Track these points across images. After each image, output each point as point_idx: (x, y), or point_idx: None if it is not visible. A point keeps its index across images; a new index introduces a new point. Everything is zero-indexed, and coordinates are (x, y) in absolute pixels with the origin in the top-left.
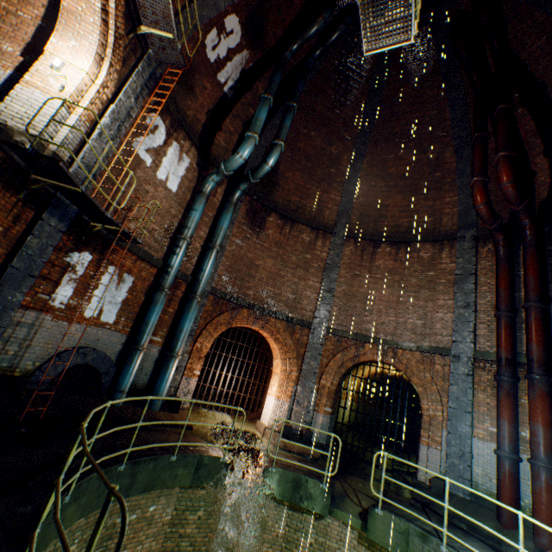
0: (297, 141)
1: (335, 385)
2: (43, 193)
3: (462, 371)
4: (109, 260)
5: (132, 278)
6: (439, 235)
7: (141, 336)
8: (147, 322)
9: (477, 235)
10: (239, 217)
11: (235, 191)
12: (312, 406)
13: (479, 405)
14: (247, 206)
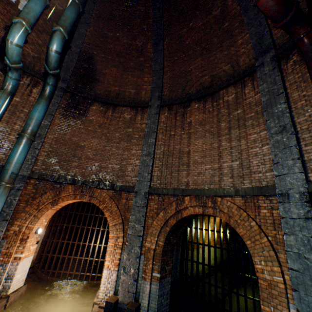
0: (107, 44)
1: (162, 247)
2: None
3: (297, 213)
4: None
5: None
6: (239, 75)
7: None
8: None
9: (277, 55)
10: (60, 110)
11: (44, 86)
12: (140, 273)
13: None
14: (69, 100)
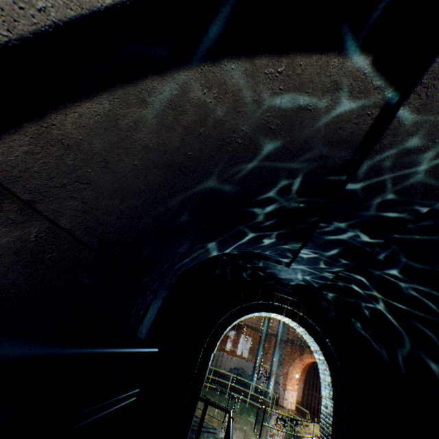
0: None
1: None
2: None
3: None
4: (241, 332)
5: (251, 338)
6: None
7: (255, 362)
8: (257, 356)
9: None
10: None
11: None
12: None
13: None
14: None
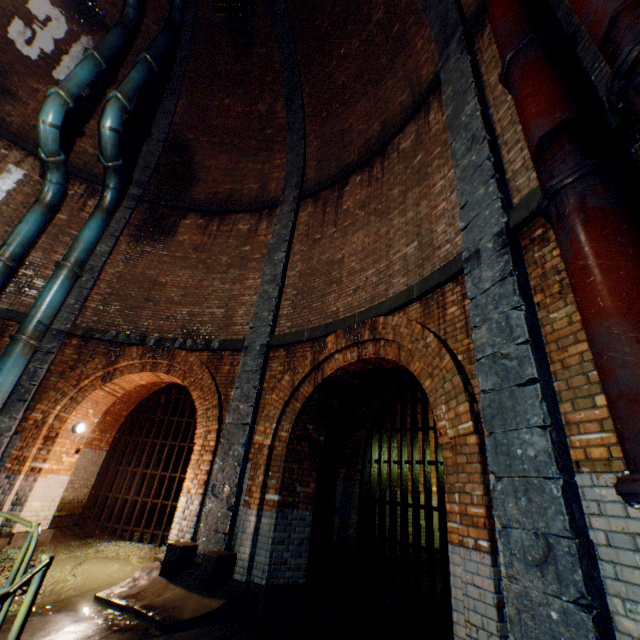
0: (211, 120)
1: (285, 441)
2: None
3: (490, 277)
4: None
5: None
6: (419, 97)
7: None
8: None
9: (469, 33)
10: (131, 230)
11: (104, 193)
12: (244, 496)
13: (565, 346)
14: (146, 214)
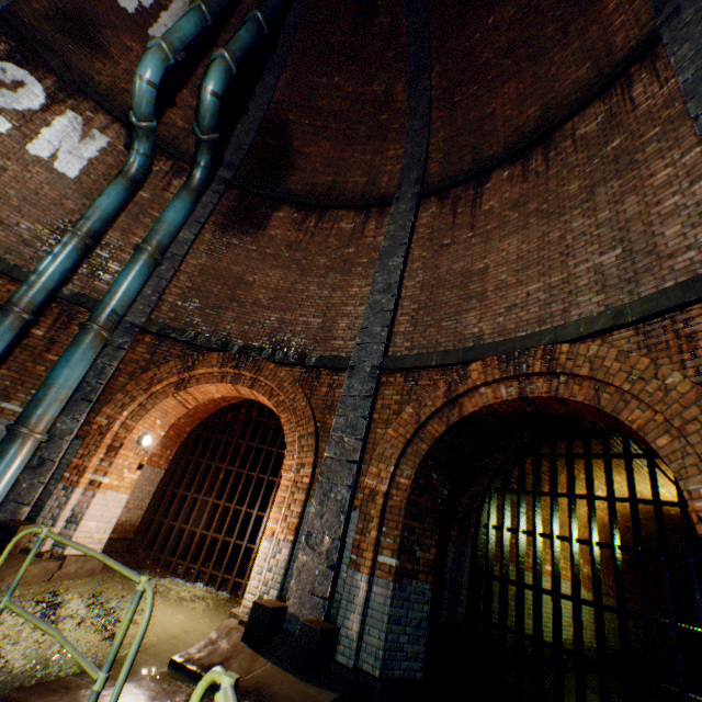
0: (316, 100)
1: (406, 490)
2: None
3: None
4: None
5: None
6: (613, 69)
7: None
8: None
9: None
10: (217, 217)
11: (192, 171)
12: (348, 553)
13: None
14: (235, 202)
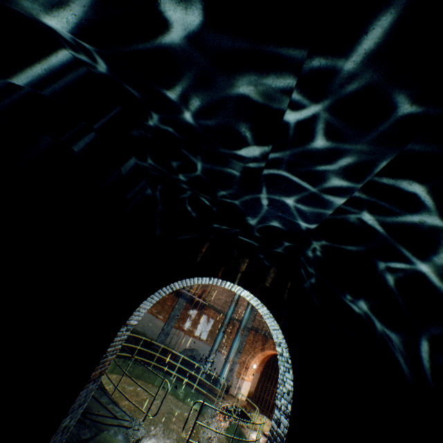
0: None
1: None
2: (180, 292)
3: None
4: (203, 313)
5: (213, 320)
6: None
7: (212, 346)
8: (215, 340)
9: None
10: None
11: None
12: None
13: None
14: None
